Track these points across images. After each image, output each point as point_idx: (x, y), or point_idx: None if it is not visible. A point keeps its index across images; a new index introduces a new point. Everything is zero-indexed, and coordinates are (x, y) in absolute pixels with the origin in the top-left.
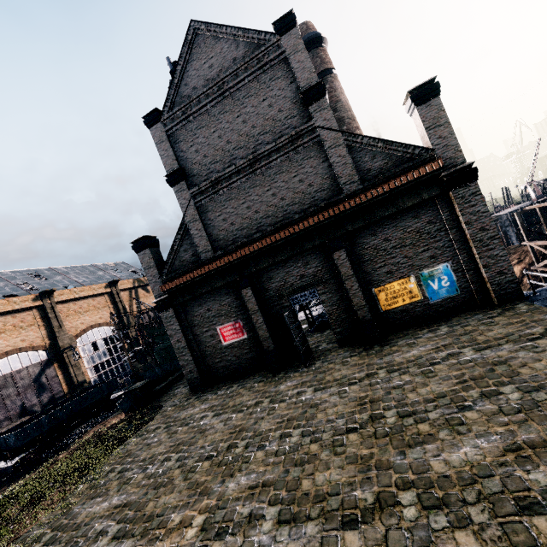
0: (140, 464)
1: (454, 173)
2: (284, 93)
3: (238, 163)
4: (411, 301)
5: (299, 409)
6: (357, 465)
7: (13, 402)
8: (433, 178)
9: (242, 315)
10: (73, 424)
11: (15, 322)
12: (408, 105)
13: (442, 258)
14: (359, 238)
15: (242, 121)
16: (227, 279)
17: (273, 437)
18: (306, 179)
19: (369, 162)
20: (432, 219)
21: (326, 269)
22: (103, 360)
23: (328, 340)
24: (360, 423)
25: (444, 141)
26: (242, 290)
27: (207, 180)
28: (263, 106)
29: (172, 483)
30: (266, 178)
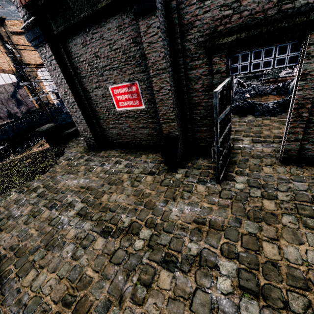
0: None
1: None
2: None
3: None
4: None
5: None
6: None
7: (0, 108)
8: None
9: (141, 74)
10: (34, 133)
11: None
12: None
13: None
14: None
15: None
16: None
17: None
18: None
19: None
20: None
21: None
22: None
23: (253, 135)
24: None
25: None
26: (140, 16)
27: None
28: None
29: None
30: None
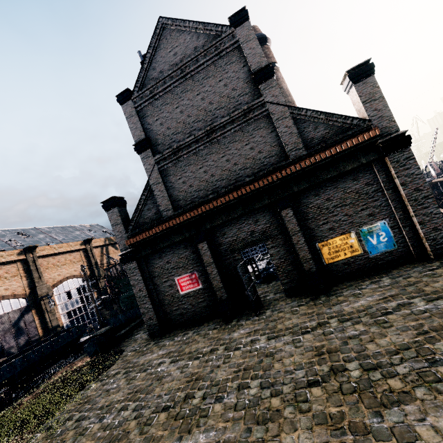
0: (97, 412)
1: (389, 141)
2: (237, 75)
3: (196, 134)
4: (352, 255)
5: (255, 358)
6: (328, 427)
7: None
8: (370, 145)
9: (198, 267)
10: (44, 365)
11: (1, 273)
12: (346, 83)
13: (379, 216)
14: (304, 198)
15: (201, 99)
16: (185, 234)
17: (231, 387)
18: (256, 147)
19: (312, 132)
20: (369, 181)
21: (274, 226)
22: (76, 307)
23: (275, 291)
24: (321, 375)
25: (379, 113)
26: (198, 244)
27: (169, 148)
28: (219, 86)
29: (127, 437)
30: (221, 146)
